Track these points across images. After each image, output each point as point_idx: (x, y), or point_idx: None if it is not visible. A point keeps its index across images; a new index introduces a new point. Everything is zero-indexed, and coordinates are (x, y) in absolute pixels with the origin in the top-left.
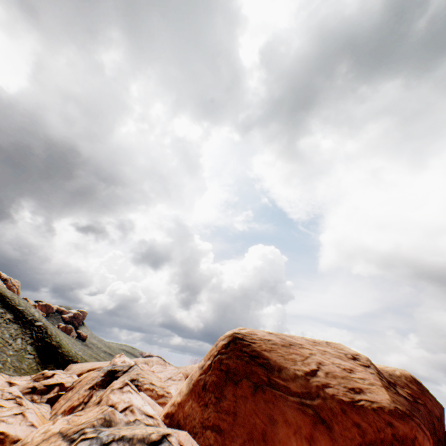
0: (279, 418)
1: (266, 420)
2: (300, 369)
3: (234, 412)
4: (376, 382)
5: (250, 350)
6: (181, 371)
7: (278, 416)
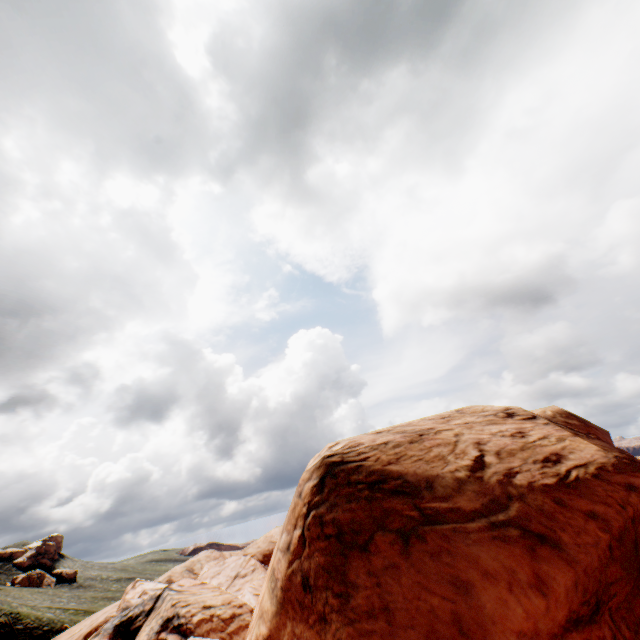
0: (472, 576)
1: (450, 592)
2: (459, 467)
3: (383, 606)
4: (562, 433)
5: (366, 476)
6: (251, 553)
7: (468, 572)
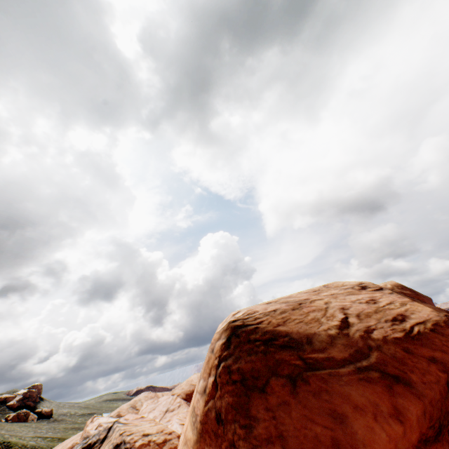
0: (345, 409)
1: (330, 422)
2: (330, 327)
3: (279, 434)
4: (404, 299)
5: (261, 335)
6: (177, 393)
7: (343, 407)
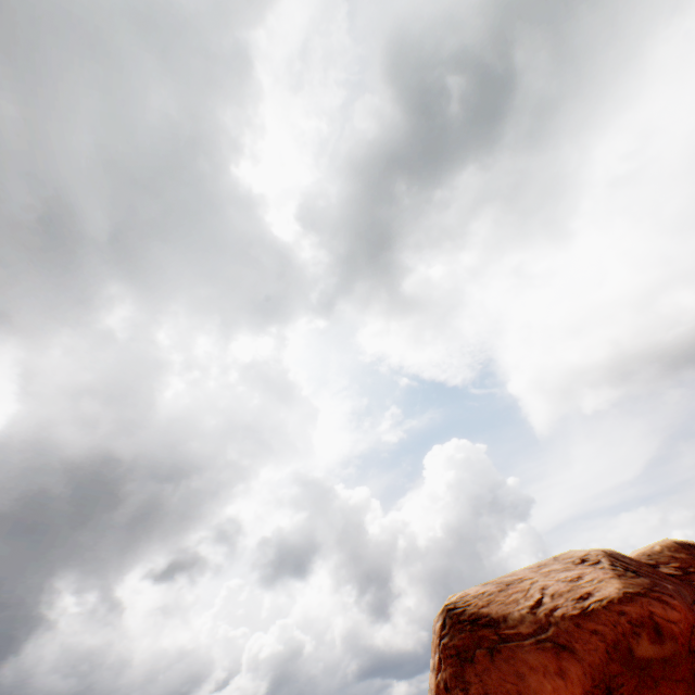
0: (523, 669)
1: (515, 679)
2: (524, 606)
3: (485, 692)
4: (605, 575)
5: (468, 616)
6: None
7: (522, 667)
